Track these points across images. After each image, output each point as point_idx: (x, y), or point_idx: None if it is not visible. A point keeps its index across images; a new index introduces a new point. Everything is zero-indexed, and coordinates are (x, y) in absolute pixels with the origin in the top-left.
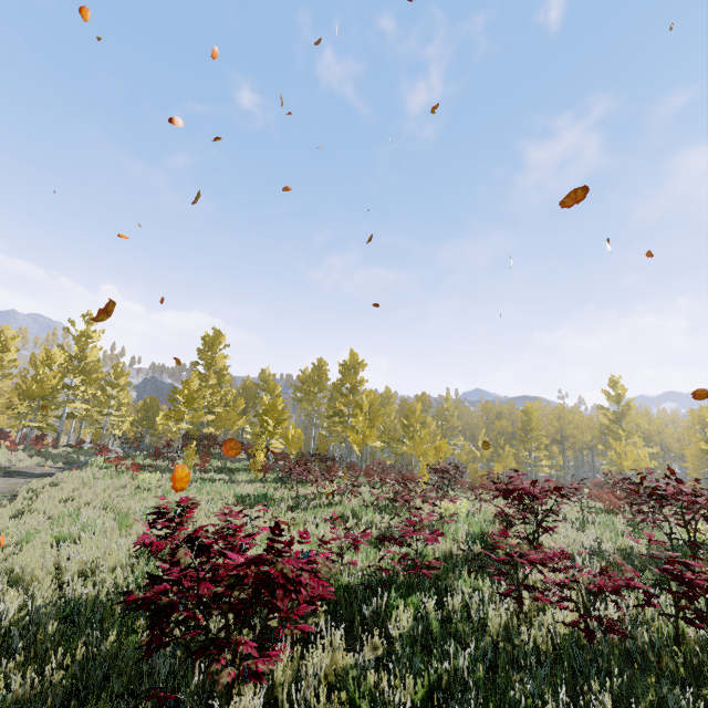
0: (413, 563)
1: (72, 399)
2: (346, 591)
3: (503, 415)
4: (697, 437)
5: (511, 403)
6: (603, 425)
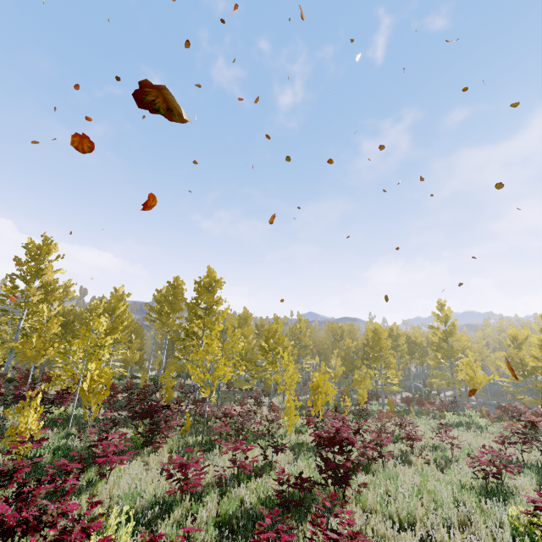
0: None
1: None
2: None
3: (345, 333)
4: (512, 353)
5: (350, 323)
6: (435, 343)
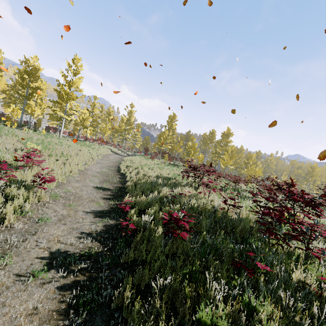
0: (234, 188)
1: (126, 134)
2: (217, 187)
3: (302, 168)
4: None
5: (309, 163)
6: None
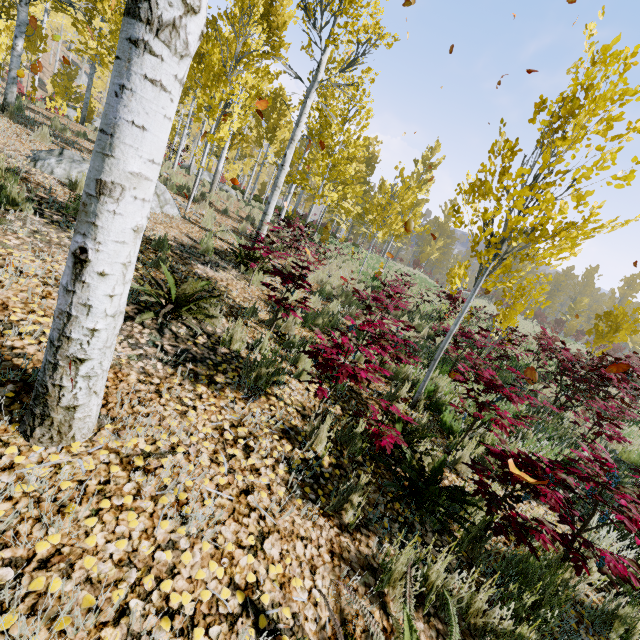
0: None
1: None
2: None
3: None
4: None
5: None
6: None
